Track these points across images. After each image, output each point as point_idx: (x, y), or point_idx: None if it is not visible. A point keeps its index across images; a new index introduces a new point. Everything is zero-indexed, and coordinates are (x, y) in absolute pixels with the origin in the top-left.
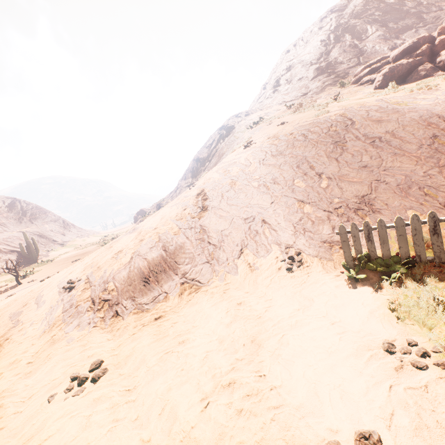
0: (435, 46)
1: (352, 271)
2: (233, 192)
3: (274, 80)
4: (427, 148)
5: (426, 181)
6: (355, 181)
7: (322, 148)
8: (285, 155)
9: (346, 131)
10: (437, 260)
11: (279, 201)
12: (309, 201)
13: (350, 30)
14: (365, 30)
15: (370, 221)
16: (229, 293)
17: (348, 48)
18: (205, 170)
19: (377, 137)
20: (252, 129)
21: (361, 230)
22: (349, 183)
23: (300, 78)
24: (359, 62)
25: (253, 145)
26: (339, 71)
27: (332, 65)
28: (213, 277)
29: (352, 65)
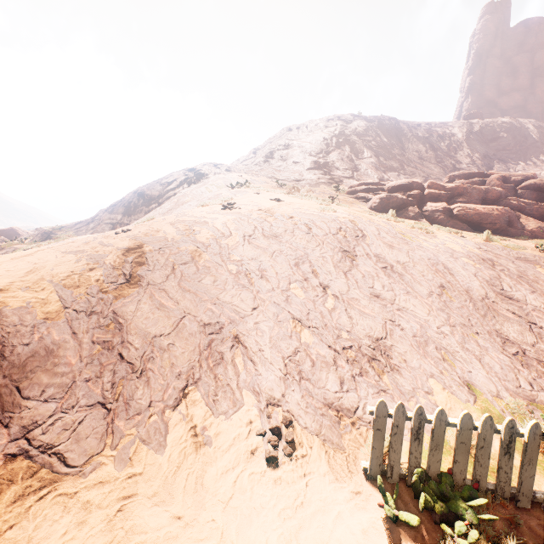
0: (424, 196)
1: (390, 498)
2: (194, 269)
3: (269, 150)
4: (437, 298)
5: (441, 341)
6: (367, 312)
7: (329, 252)
8: (281, 241)
9: (357, 242)
10: (499, 493)
11: (266, 309)
12: (310, 324)
13: (351, 144)
14: (362, 151)
15: (389, 383)
16: (132, 512)
17: (346, 158)
18: (149, 213)
19: (389, 264)
20: (233, 189)
21: (408, 417)
22: (360, 314)
23: (296, 162)
24: (353, 176)
25: (237, 210)
26: (335, 175)
27: (330, 166)
28: (103, 448)
29: (347, 175)
